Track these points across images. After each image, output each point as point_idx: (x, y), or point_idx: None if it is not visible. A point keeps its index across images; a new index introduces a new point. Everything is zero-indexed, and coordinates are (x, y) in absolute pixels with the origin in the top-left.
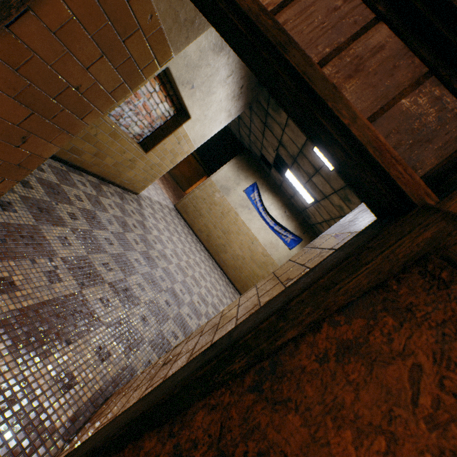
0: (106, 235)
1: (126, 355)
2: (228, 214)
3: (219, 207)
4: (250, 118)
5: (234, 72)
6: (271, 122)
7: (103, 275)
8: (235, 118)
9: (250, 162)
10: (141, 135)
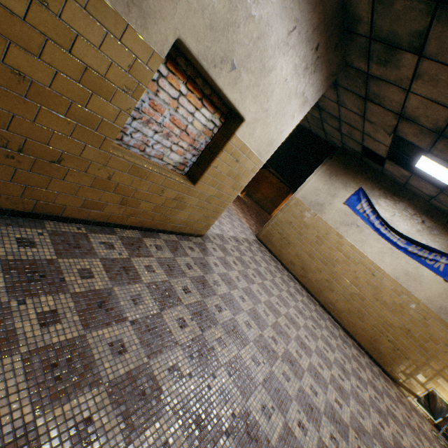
0: (115, 335)
1: None
2: (327, 237)
3: (312, 230)
4: (337, 102)
5: (299, 21)
6: (378, 88)
7: None
8: (315, 112)
9: (346, 163)
10: (185, 163)
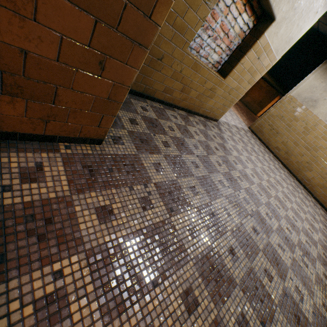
0: (192, 159)
1: (214, 304)
2: (314, 128)
3: (301, 122)
4: None
5: None
6: None
7: (190, 200)
8: None
9: None
10: (219, 62)
